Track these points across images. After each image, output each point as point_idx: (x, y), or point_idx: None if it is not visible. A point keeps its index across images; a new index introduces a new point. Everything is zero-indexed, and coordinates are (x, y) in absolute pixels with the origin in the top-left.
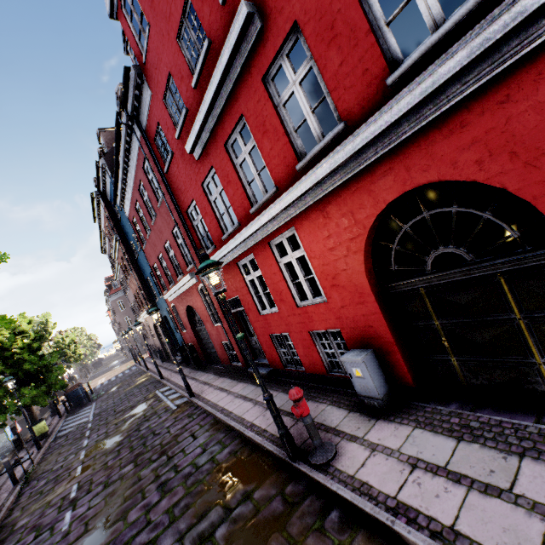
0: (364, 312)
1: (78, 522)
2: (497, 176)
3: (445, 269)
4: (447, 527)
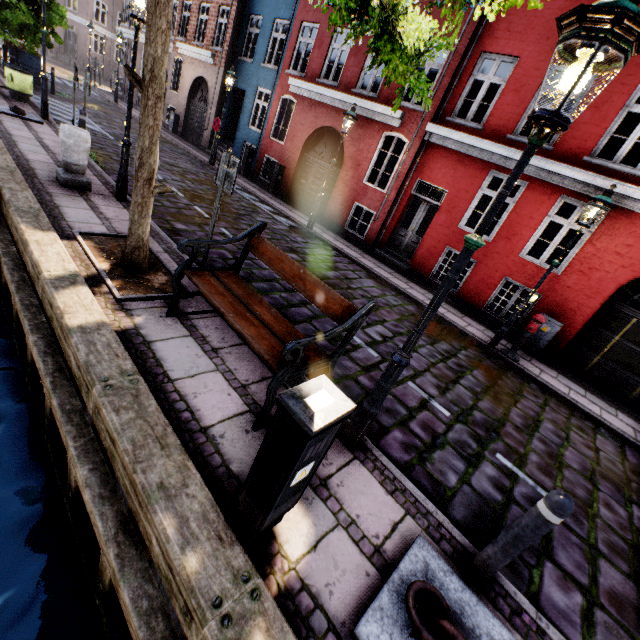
0: (581, 302)
1: None
2: None
3: None
4: (599, 415)
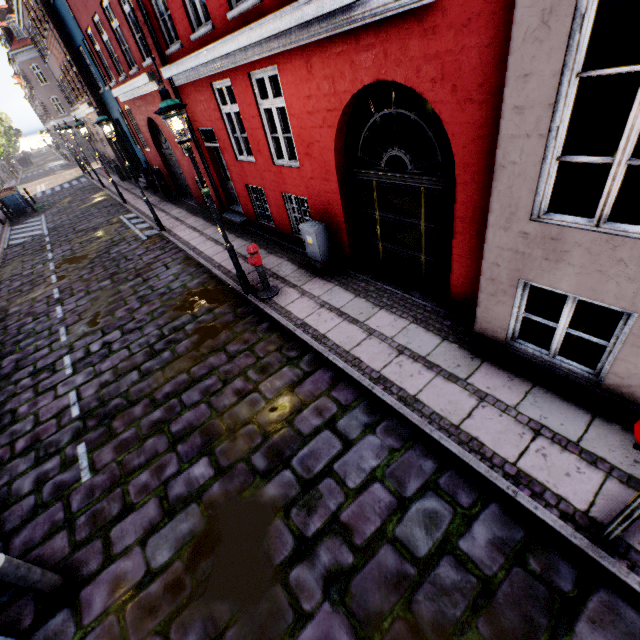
0: (327, 190)
1: (71, 314)
2: (440, 104)
3: (393, 171)
4: (322, 334)
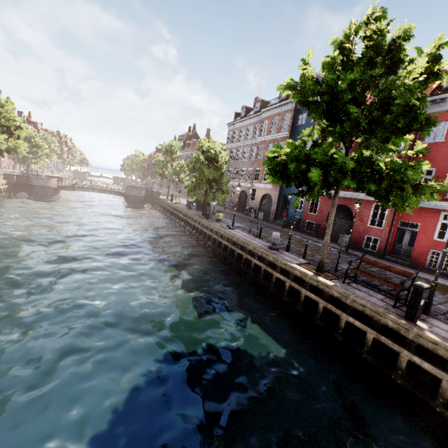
0: None
1: None
2: None
3: None
4: None
